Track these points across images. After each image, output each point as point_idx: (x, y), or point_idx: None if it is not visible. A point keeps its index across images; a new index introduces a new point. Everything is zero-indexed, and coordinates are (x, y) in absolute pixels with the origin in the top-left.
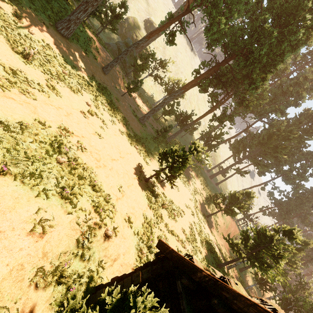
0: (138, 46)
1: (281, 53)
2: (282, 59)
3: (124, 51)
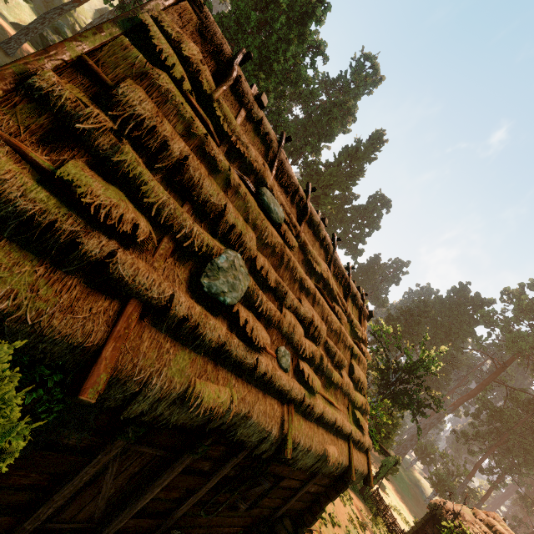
0: (63, 13)
1: (275, 49)
2: (279, 58)
3: (38, 18)
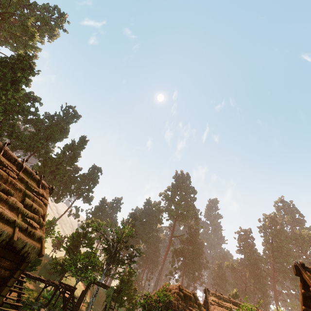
0: None
1: None
2: (1, 96)
3: None
